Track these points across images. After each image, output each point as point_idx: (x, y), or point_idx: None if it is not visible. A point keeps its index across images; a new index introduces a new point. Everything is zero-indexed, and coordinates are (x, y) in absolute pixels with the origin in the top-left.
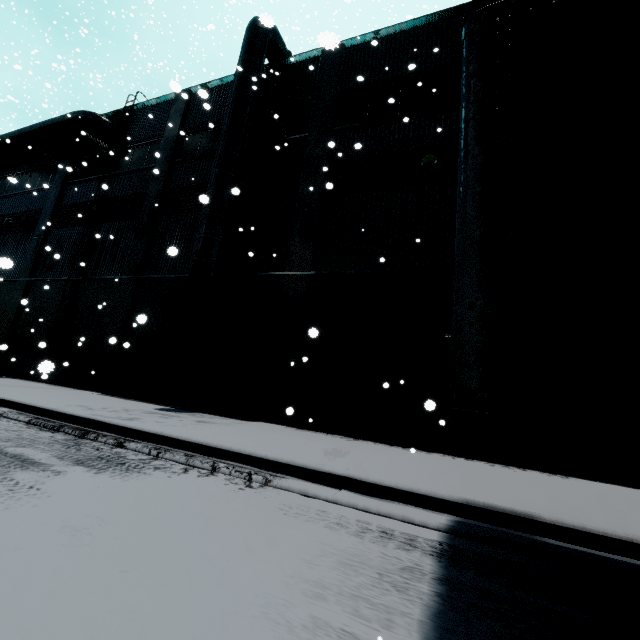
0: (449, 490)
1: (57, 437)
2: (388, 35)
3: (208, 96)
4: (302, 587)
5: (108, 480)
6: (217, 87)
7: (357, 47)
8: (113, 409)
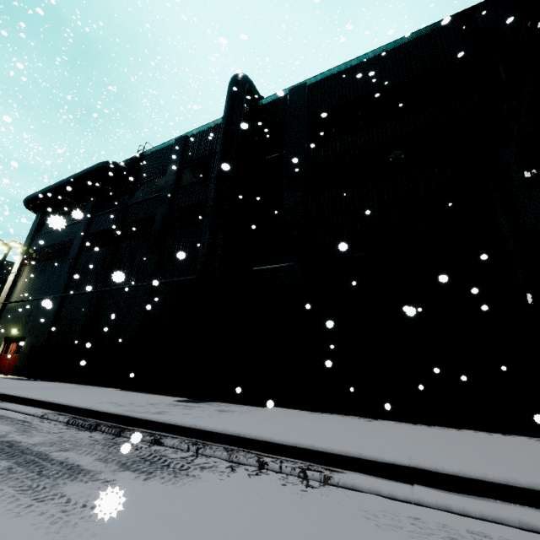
0: None
1: (95, 437)
2: (341, 70)
3: (200, 137)
4: None
5: (160, 488)
6: (207, 130)
7: (317, 83)
8: (139, 404)
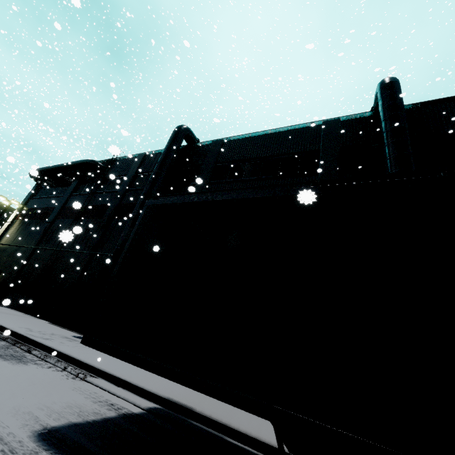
0: (169, 393)
1: (1, 343)
2: (245, 137)
3: (154, 157)
4: (40, 406)
5: (6, 363)
6: (159, 153)
7: (229, 141)
8: (45, 332)
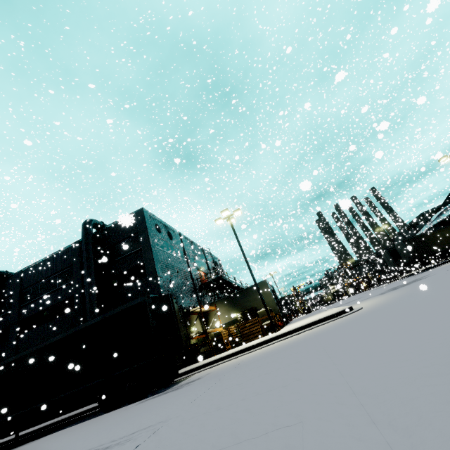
0: None
1: None
2: (35, 264)
3: None
4: None
5: None
6: None
7: (27, 270)
8: None
